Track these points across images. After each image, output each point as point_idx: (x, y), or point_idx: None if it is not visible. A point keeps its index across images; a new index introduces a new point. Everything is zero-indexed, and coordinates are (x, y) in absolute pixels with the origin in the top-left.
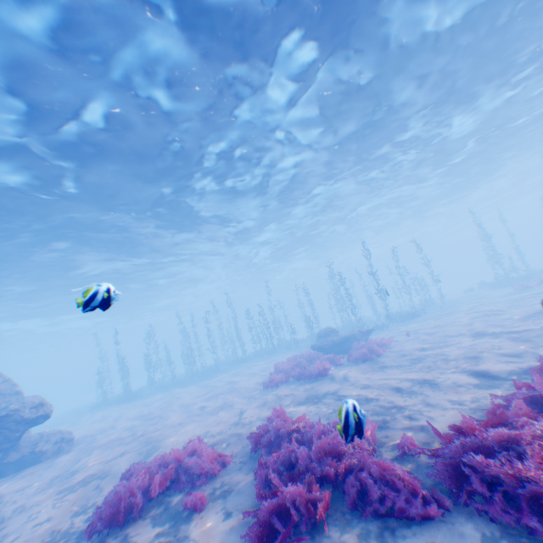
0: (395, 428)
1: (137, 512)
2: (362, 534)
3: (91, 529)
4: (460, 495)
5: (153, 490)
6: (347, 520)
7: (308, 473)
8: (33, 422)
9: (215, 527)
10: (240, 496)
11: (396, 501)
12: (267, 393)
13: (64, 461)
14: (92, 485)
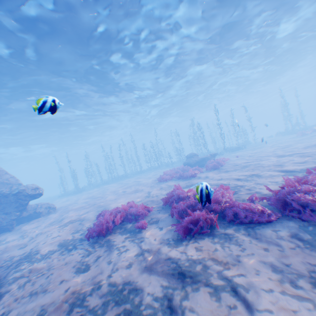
0: (241, 193)
1: (110, 230)
2: (236, 229)
3: (90, 235)
4: (285, 212)
5: (116, 221)
6: (226, 225)
7: (203, 208)
8: (34, 197)
9: (155, 232)
10: (164, 222)
11: (252, 216)
12: (162, 184)
13: (54, 216)
14: (76, 223)
